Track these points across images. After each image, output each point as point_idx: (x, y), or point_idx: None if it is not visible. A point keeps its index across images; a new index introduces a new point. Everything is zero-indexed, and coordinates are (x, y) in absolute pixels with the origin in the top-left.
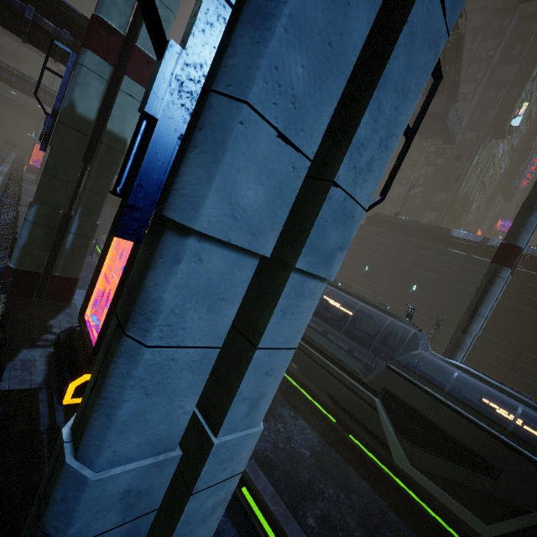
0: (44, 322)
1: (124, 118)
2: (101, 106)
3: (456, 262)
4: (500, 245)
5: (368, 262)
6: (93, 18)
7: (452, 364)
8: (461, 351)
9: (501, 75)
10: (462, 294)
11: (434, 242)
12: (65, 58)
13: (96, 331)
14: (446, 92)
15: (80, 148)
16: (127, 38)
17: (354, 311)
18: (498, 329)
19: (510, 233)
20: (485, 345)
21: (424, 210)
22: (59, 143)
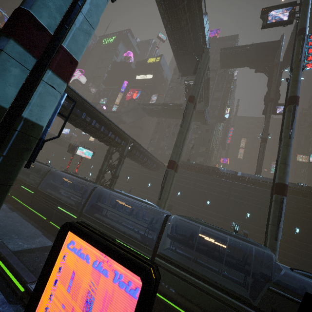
0: None
1: (43, 106)
2: (19, 93)
3: (227, 185)
4: (277, 184)
5: (179, 189)
6: (20, 11)
7: (302, 274)
8: (277, 252)
9: (217, 96)
10: (234, 203)
11: (212, 175)
12: None
13: None
14: (204, 101)
15: None
16: (55, 37)
17: (227, 244)
18: (255, 221)
19: (280, 177)
20: (251, 231)
21: (196, 156)
22: None
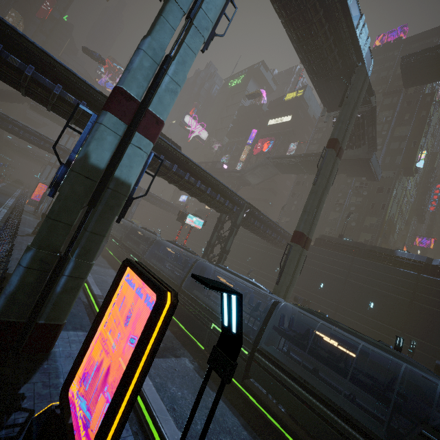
0: (15, 390)
1: (131, 166)
2: (113, 156)
3: (408, 280)
4: None
5: (322, 279)
6: (116, 89)
7: None
8: None
9: (399, 133)
10: (422, 313)
11: (381, 261)
12: (79, 121)
13: (81, 421)
14: (367, 144)
15: (88, 193)
16: (142, 103)
17: (357, 352)
18: None
19: None
20: None
21: (358, 231)
22: (69, 189)
